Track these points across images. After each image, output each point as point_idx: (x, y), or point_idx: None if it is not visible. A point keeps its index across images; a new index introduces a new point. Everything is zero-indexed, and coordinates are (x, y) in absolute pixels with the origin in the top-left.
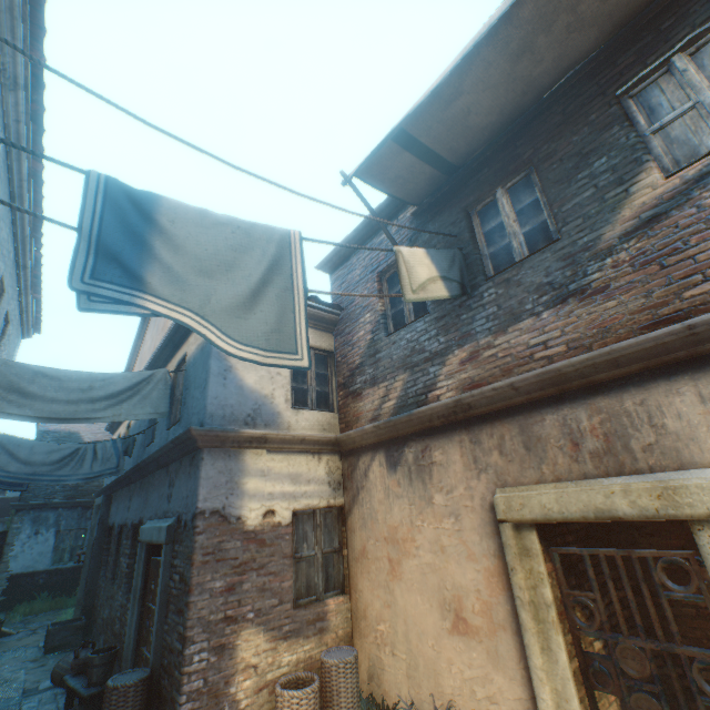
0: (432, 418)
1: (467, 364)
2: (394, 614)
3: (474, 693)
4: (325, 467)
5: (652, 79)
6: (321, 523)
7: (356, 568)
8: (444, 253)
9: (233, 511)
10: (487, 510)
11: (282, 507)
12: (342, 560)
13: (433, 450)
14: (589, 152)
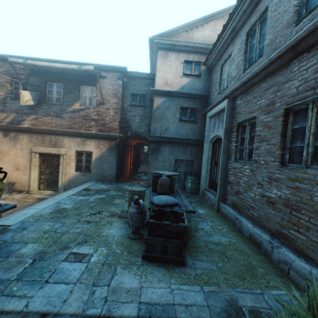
0: (22, 129)
1: (35, 120)
2: None
3: (18, 179)
4: None
5: (86, 87)
6: None
7: None
8: (35, 93)
9: None
10: (31, 150)
11: None
12: None
13: (20, 135)
14: (72, 92)
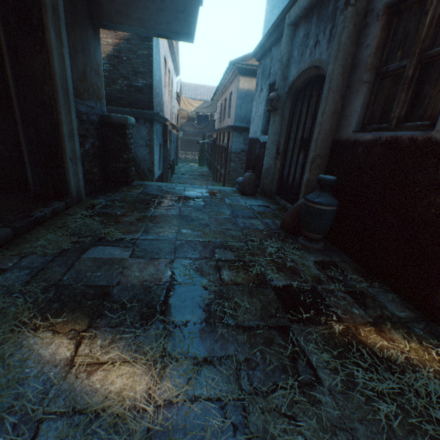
0: None
1: None
2: None
3: None
4: None
5: None
6: None
7: None
8: None
9: None
10: None
11: None
12: None
13: None
14: None
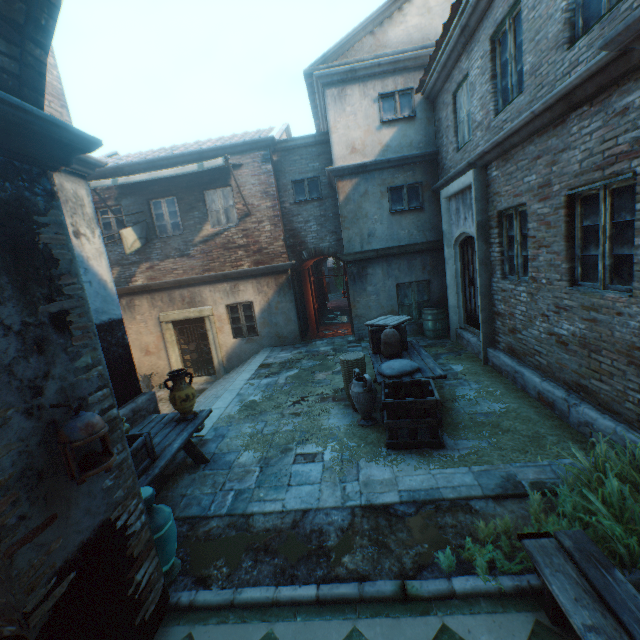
0: (135, 289)
1: (150, 270)
2: None
3: (153, 368)
4: None
5: (213, 192)
6: None
7: None
8: (140, 226)
9: None
10: (158, 319)
11: None
12: None
13: (136, 301)
14: (194, 207)
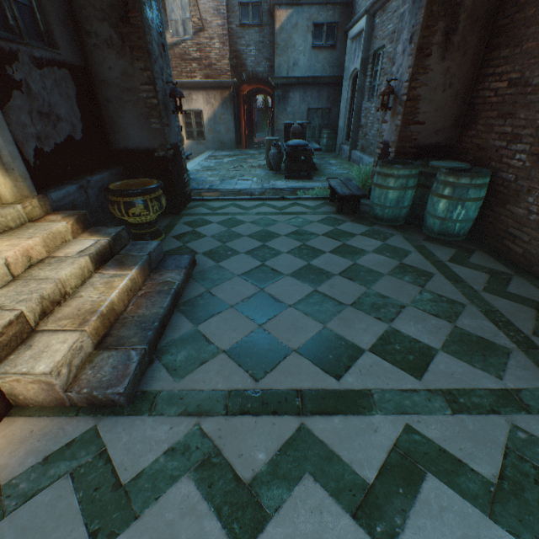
0: None
1: None
2: None
3: None
4: None
5: (172, 1)
6: None
7: None
8: None
9: None
10: None
11: None
12: None
13: None
14: None
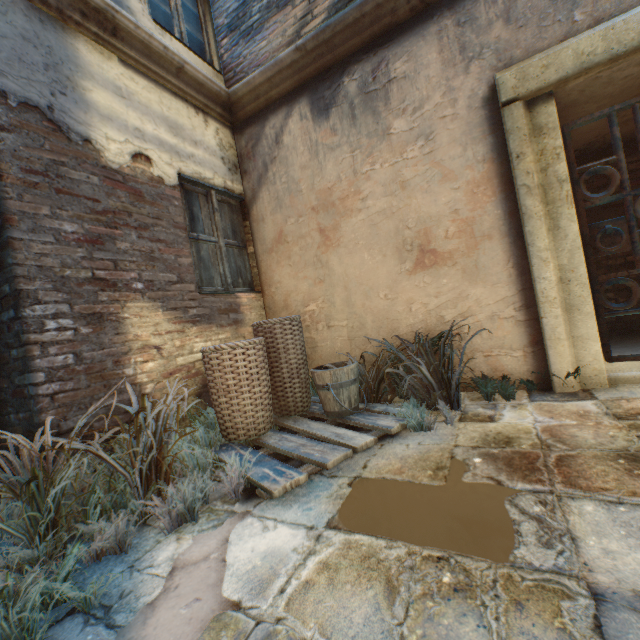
0: (396, 7)
1: None
2: (329, 287)
3: (441, 319)
4: (215, 137)
5: None
6: (217, 208)
7: (270, 261)
8: None
9: (72, 125)
10: (477, 110)
11: (161, 159)
12: (248, 260)
13: (392, 64)
14: None
